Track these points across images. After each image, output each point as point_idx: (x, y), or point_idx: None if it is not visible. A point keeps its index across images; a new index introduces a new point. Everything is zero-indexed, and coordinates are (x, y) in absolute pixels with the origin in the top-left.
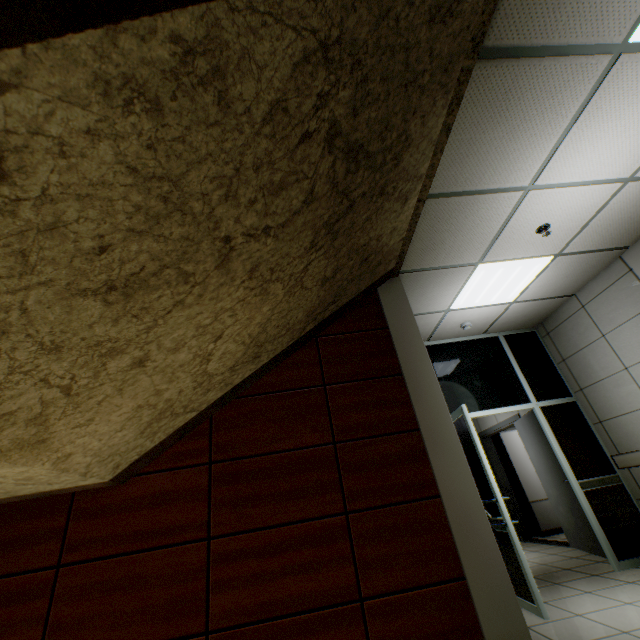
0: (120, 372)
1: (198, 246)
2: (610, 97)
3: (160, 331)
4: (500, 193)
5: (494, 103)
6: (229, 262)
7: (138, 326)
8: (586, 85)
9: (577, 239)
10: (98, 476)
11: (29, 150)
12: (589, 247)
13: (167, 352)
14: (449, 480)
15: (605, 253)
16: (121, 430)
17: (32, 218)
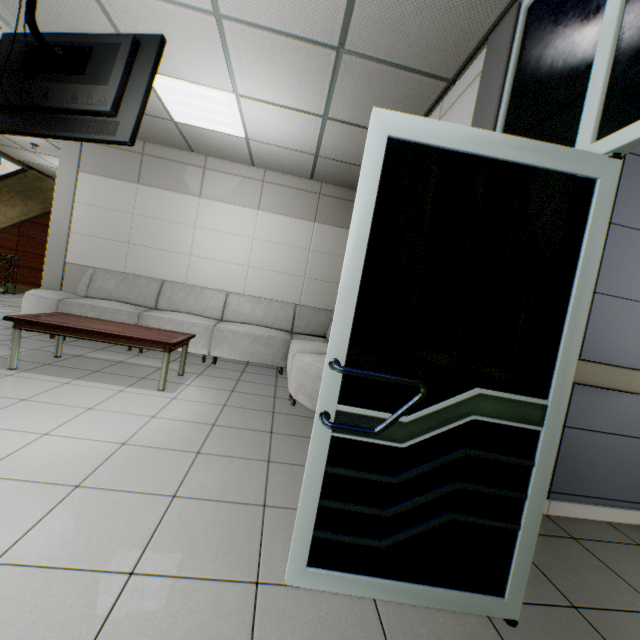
0: None
1: None
2: None
3: None
4: None
5: None
6: None
7: None
8: None
9: None
10: None
11: None
12: None
13: None
14: None
15: None
16: None
17: None
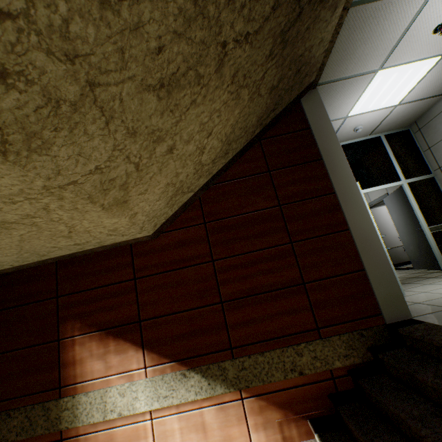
0: (161, 156)
1: (208, 50)
2: None
3: (182, 125)
4: None
5: None
6: (222, 67)
7: (172, 120)
8: None
9: None
10: (147, 231)
11: None
12: None
13: (184, 143)
14: (355, 220)
15: None
16: (158, 200)
17: (127, 18)
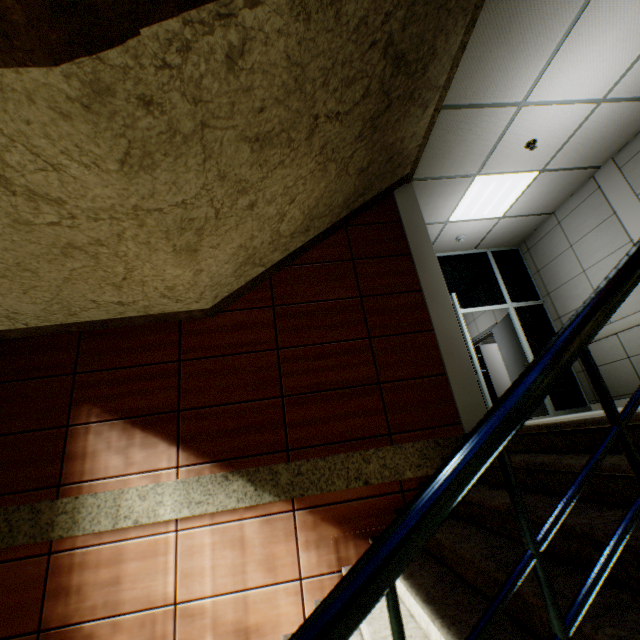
0: (241, 210)
1: (301, 119)
2: (589, 25)
3: (267, 183)
4: (499, 108)
5: (500, 26)
6: (313, 137)
7: (259, 175)
8: (571, 14)
9: (558, 156)
10: (206, 300)
11: (255, 40)
12: (568, 165)
13: (265, 203)
14: (440, 321)
15: (581, 172)
16: (227, 263)
17: (243, 82)
